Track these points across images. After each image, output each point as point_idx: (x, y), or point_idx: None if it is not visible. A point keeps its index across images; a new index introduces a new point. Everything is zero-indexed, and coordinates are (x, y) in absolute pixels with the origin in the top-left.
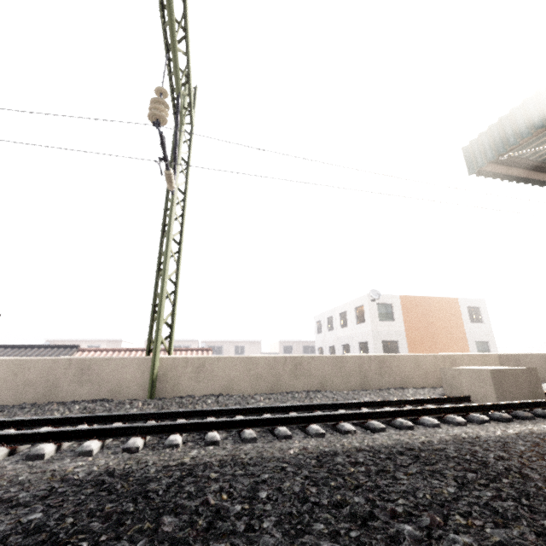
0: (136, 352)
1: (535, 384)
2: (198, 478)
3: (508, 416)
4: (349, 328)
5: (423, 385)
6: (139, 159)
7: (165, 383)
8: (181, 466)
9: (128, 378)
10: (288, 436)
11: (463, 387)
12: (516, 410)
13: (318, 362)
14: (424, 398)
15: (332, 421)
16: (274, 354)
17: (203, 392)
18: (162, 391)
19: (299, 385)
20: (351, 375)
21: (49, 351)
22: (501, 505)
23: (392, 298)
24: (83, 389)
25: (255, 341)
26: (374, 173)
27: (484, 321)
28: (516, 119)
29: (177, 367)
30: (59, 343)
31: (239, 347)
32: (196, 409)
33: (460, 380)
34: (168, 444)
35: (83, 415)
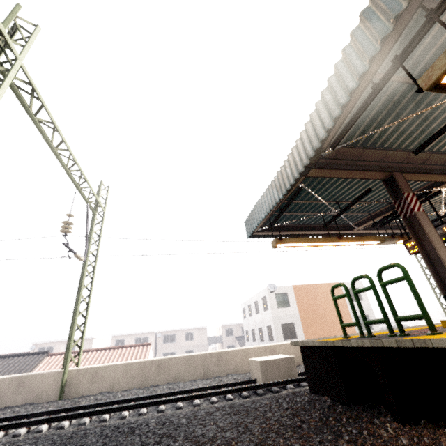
0: (92, 352)
1: (291, 368)
2: (14, 444)
3: (247, 394)
4: (260, 314)
5: (249, 370)
6: (52, 257)
7: (71, 387)
8: (16, 440)
9: (47, 386)
10: (105, 420)
11: (254, 373)
12: (260, 389)
13: (175, 361)
14: (223, 384)
15: (140, 407)
16: (218, 337)
17: (95, 391)
18: (68, 393)
19: (160, 379)
20: (197, 369)
21: (26, 358)
22: (97, 444)
23: (286, 288)
24: (18, 397)
25: (202, 327)
26: (197, 241)
27: (363, 298)
28: (253, 214)
29: (79, 375)
30: (43, 345)
31: (189, 334)
32: (73, 406)
33: (253, 368)
34: (37, 430)
35: (6, 416)
